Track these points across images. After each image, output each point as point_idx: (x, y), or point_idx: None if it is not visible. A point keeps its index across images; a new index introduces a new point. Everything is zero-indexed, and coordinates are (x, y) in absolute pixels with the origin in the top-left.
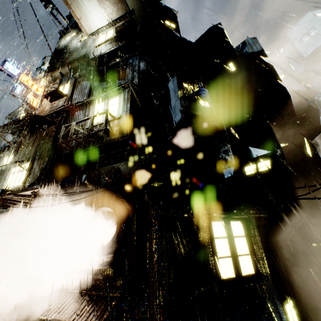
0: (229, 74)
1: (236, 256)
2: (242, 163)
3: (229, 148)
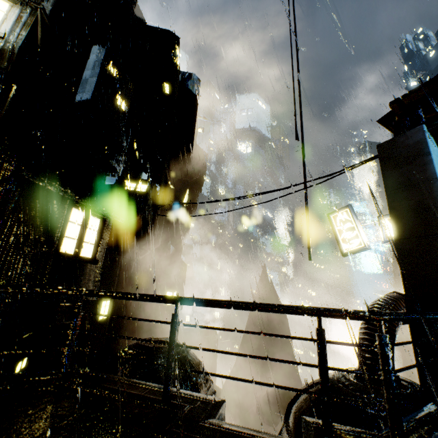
0: (162, 93)
1: (82, 241)
2: (127, 178)
3: (123, 160)
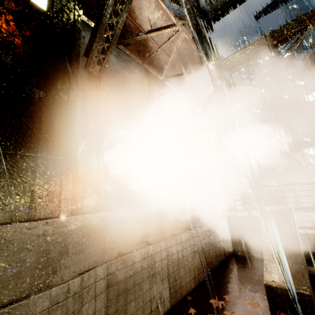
0: None
1: None
2: None
3: None
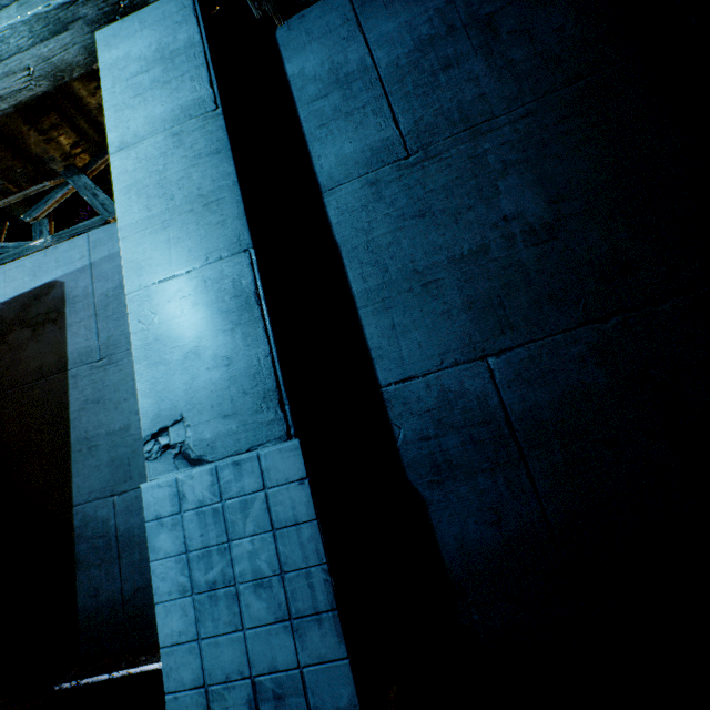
0: None
1: None
2: None
3: None
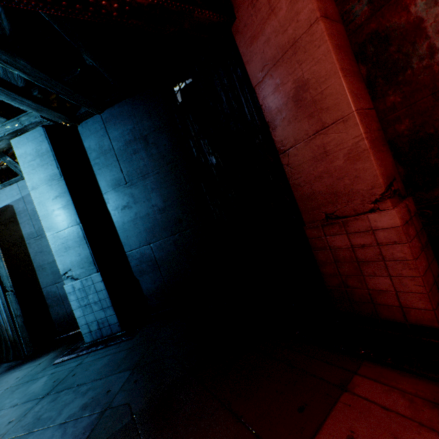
0: None
1: None
2: None
3: None
